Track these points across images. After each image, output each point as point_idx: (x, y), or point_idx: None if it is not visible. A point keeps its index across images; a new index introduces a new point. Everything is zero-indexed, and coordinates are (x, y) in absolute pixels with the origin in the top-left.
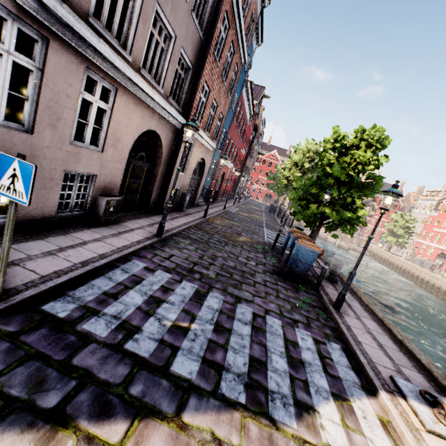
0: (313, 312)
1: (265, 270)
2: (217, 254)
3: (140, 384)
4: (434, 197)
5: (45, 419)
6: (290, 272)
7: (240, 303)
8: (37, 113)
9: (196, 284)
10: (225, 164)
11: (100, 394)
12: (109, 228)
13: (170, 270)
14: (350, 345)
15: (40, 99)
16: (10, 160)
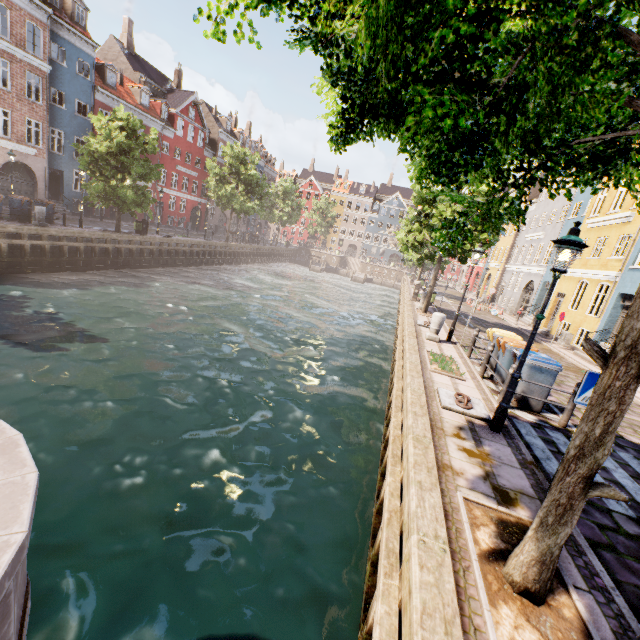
0: None
1: None
2: None
3: None
4: None
5: None
6: None
7: None
8: None
9: None
10: None
11: None
12: None
13: None
14: None
15: None
16: None
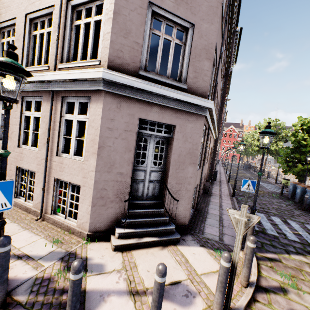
0: None
1: (293, 208)
2: (263, 202)
3: (309, 248)
4: None
5: (298, 253)
6: None
7: (304, 224)
8: (205, 158)
9: (276, 217)
10: None
11: (302, 249)
12: (213, 195)
13: (259, 212)
14: None
15: (206, 153)
16: (247, 180)
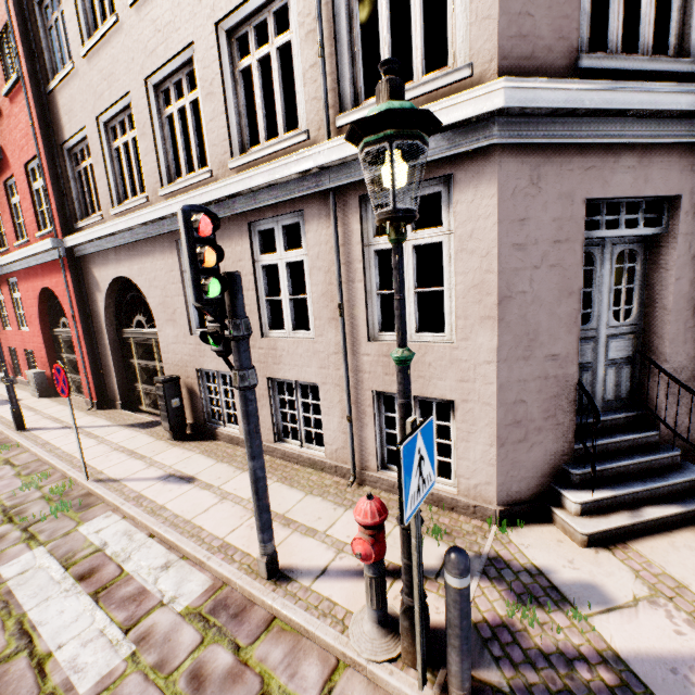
0: None
1: None
2: None
3: None
4: None
5: None
6: None
7: None
8: None
9: None
10: None
11: None
12: None
13: None
14: None
15: None
16: None
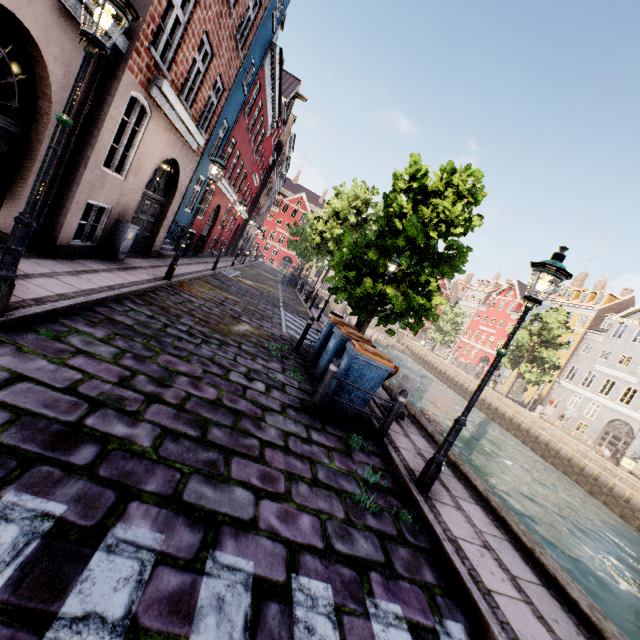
0: (388, 512)
1: (284, 402)
2: (178, 368)
3: None
4: (484, 288)
5: None
6: (333, 405)
7: (217, 547)
8: None
9: (62, 499)
10: (223, 192)
11: None
12: None
13: None
14: (482, 618)
15: None
16: None
